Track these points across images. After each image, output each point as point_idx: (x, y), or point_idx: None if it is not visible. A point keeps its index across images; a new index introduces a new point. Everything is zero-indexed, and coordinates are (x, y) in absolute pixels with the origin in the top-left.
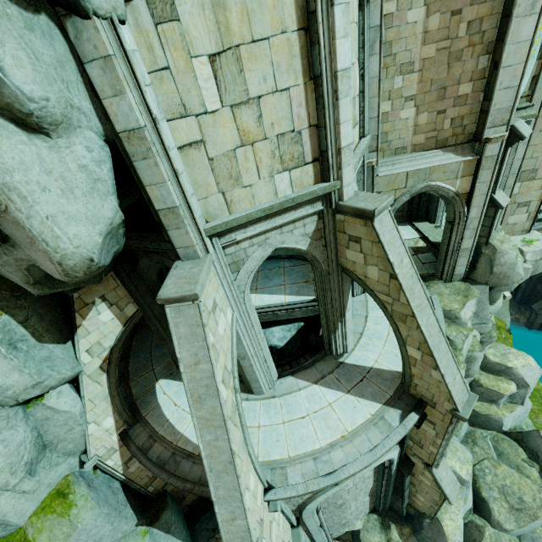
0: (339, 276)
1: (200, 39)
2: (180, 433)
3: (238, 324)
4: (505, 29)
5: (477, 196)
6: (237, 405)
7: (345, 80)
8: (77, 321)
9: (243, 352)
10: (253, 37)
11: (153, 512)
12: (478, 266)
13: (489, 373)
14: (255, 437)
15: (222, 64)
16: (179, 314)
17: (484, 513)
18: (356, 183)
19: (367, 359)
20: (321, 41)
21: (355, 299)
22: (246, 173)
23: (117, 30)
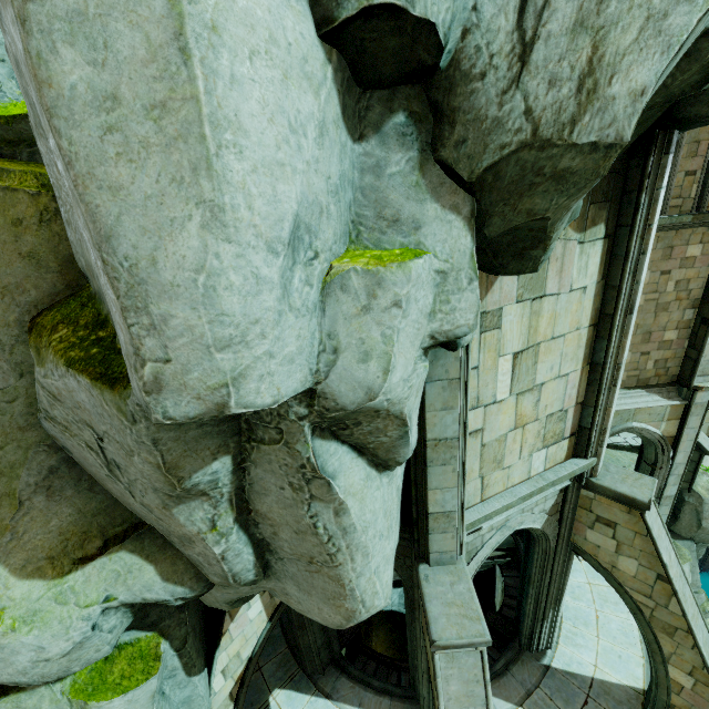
0: (566, 555)
1: (511, 341)
2: None
3: None
4: None
5: (684, 441)
6: None
7: (622, 367)
8: (224, 625)
9: None
10: (553, 335)
11: None
12: (681, 516)
13: None
14: None
15: (521, 359)
16: (451, 663)
17: None
18: None
19: (582, 662)
20: (613, 339)
21: None
22: (509, 454)
23: (468, 354)
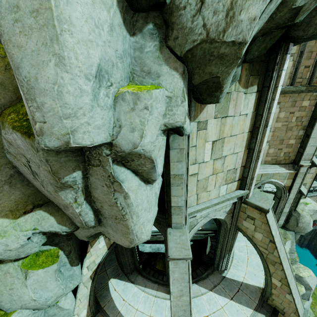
0: (234, 231)
1: (211, 135)
2: None
3: None
4: (312, 123)
5: (293, 188)
6: None
7: (262, 151)
8: (88, 249)
9: None
10: (231, 134)
11: None
12: (290, 221)
13: None
14: None
15: (216, 144)
16: (176, 266)
17: None
18: None
19: (239, 276)
20: (258, 138)
21: None
22: (209, 185)
23: (189, 138)
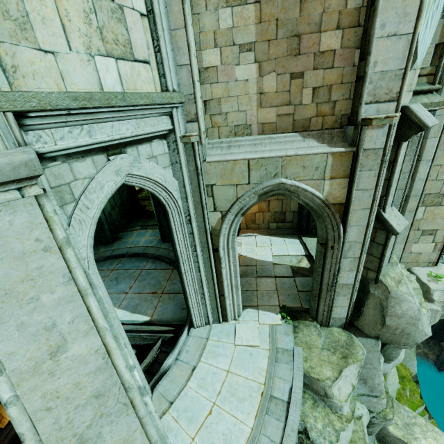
0: None
1: None
2: None
3: None
4: None
5: (356, 209)
6: None
7: None
8: None
9: None
10: None
11: None
12: (364, 310)
13: None
14: None
15: None
16: None
17: None
18: (168, 166)
19: None
20: None
21: (194, 332)
22: None
23: None
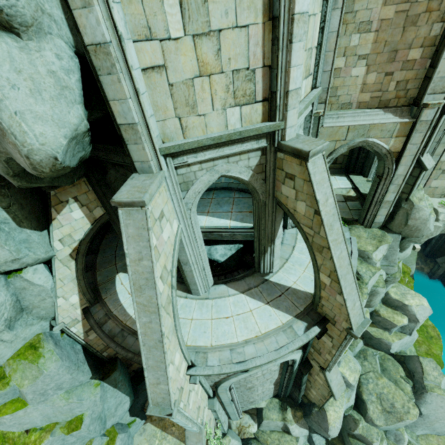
0: (273, 207)
1: None
2: (130, 315)
3: (183, 235)
4: None
5: (406, 155)
6: (172, 298)
7: (301, 24)
8: (52, 214)
9: (185, 259)
10: None
11: (105, 371)
12: (395, 217)
13: (388, 306)
14: (187, 327)
15: None
16: (129, 217)
17: (362, 411)
18: (302, 130)
19: (288, 280)
20: None
21: (287, 231)
22: (201, 102)
23: None
